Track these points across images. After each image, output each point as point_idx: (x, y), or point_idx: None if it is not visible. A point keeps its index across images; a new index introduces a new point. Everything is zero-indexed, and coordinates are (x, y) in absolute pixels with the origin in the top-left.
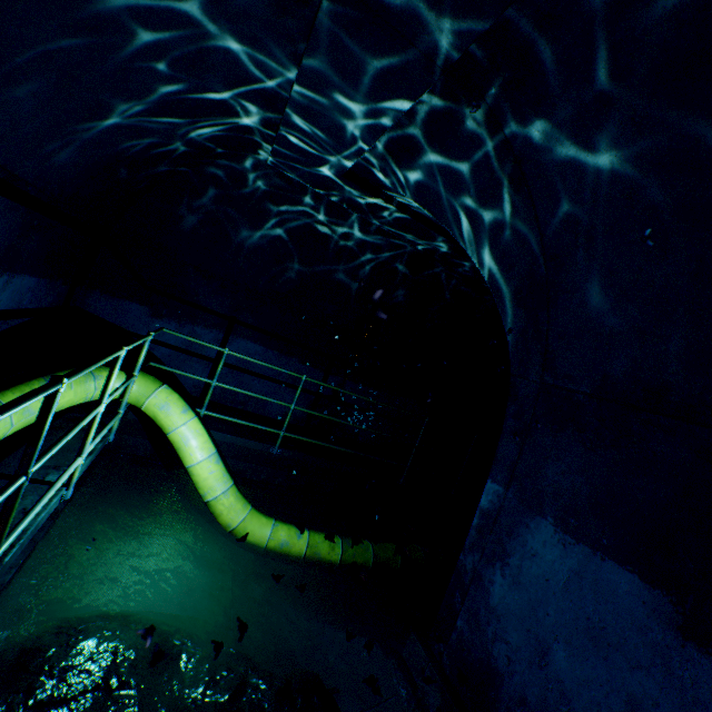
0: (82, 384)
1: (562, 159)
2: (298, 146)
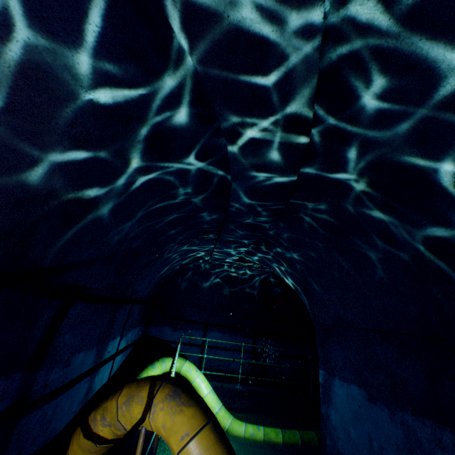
0: (161, 365)
1: (289, 257)
2: (218, 257)
